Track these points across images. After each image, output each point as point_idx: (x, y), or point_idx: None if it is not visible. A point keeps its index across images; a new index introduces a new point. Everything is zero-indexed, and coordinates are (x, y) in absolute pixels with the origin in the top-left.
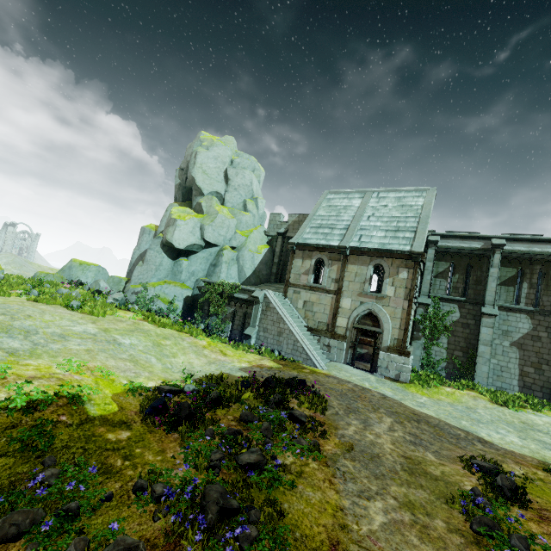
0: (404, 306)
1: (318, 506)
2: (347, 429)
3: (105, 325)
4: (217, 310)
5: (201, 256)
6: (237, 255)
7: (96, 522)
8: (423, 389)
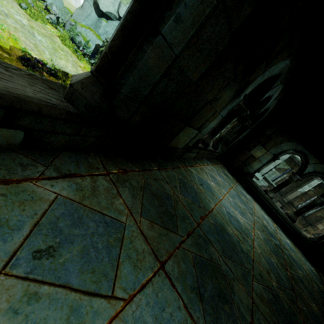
0: None
1: None
2: None
3: (34, 25)
4: None
5: (115, 24)
6: None
7: None
8: None
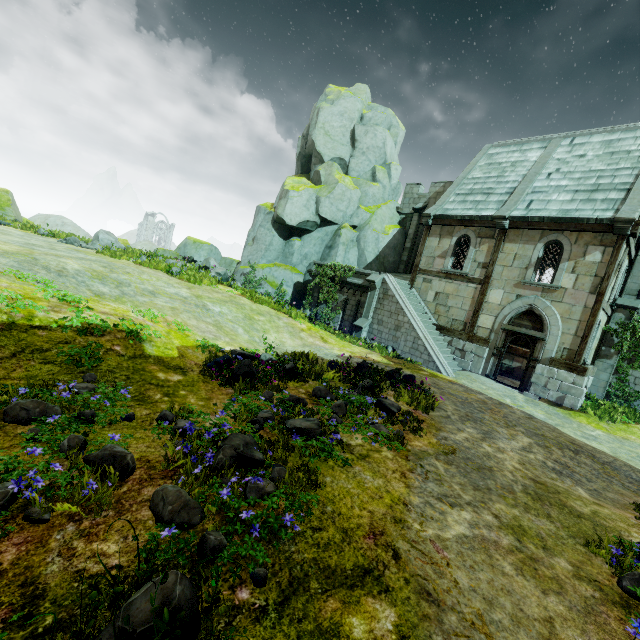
0: (587, 302)
1: (373, 492)
2: (455, 433)
3: (199, 292)
4: (327, 297)
5: (316, 236)
6: (357, 235)
7: (107, 433)
8: (600, 422)
